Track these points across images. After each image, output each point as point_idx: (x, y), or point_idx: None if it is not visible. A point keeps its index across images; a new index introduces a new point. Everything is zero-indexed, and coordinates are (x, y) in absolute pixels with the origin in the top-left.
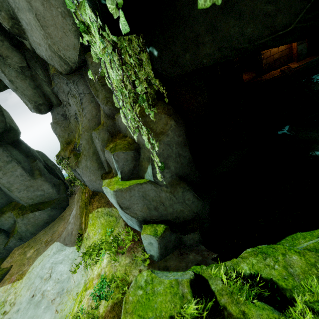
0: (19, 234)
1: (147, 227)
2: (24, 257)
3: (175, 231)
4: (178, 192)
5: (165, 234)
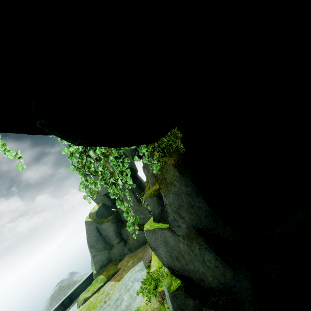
0: (129, 245)
1: (168, 276)
2: (127, 264)
3: (193, 296)
4: (195, 248)
5: (177, 293)
